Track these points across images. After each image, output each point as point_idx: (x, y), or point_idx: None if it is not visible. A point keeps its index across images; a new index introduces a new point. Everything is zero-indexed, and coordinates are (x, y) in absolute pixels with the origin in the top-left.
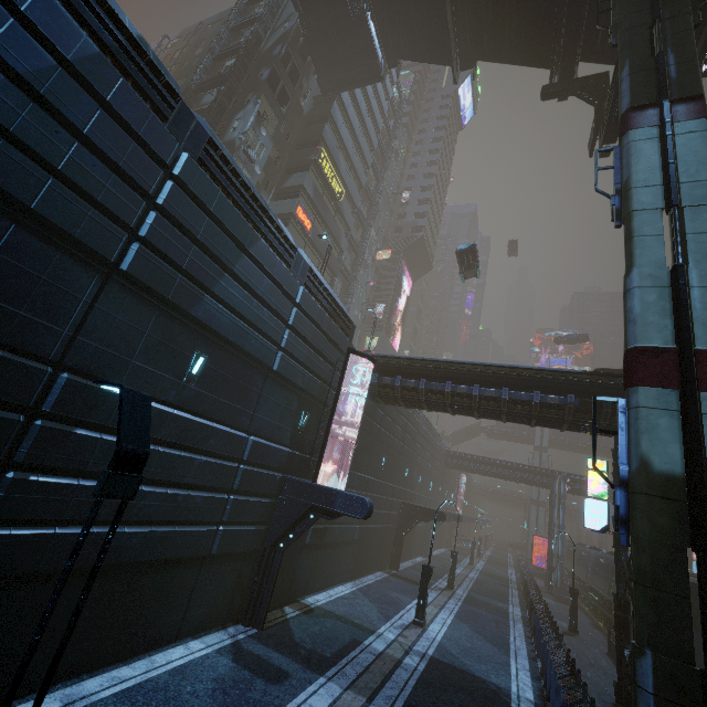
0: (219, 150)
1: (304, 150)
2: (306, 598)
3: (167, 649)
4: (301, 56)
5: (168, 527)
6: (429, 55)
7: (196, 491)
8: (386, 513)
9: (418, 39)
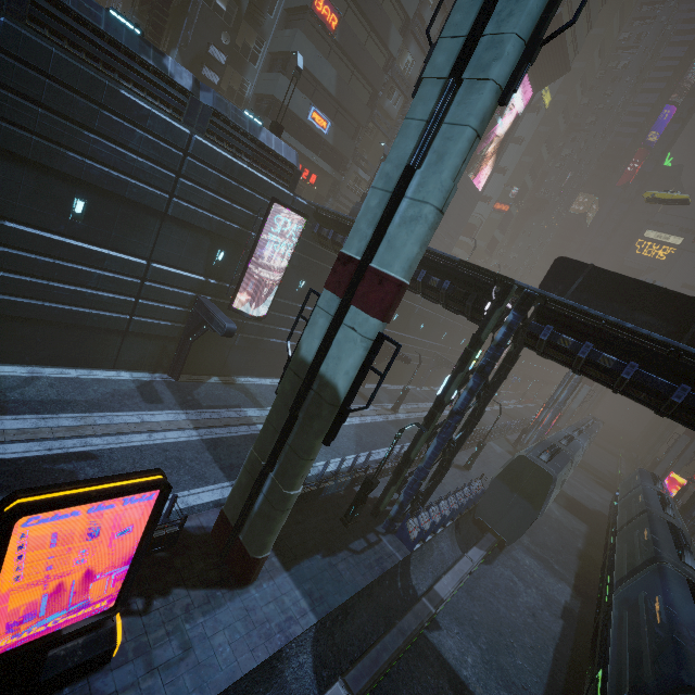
0: None
1: None
2: (241, 377)
3: (106, 370)
4: None
5: (84, 309)
6: None
7: (103, 292)
8: None
9: None
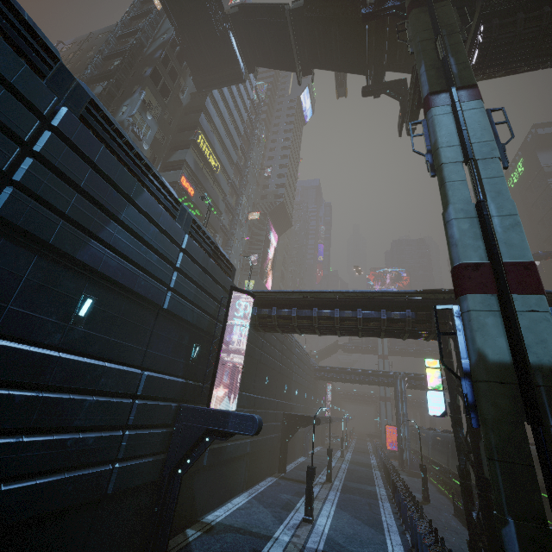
0: (101, 111)
1: (184, 133)
2: (207, 516)
3: None
4: (178, 61)
5: (56, 475)
6: (278, 64)
7: (87, 432)
8: (271, 424)
9: (269, 51)
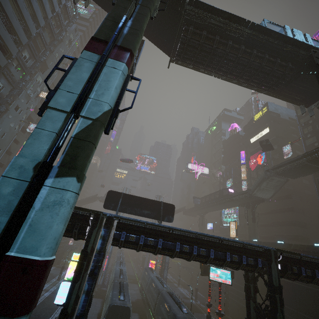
0: None
1: None
2: None
3: None
4: None
5: None
6: None
7: None
8: None
9: None
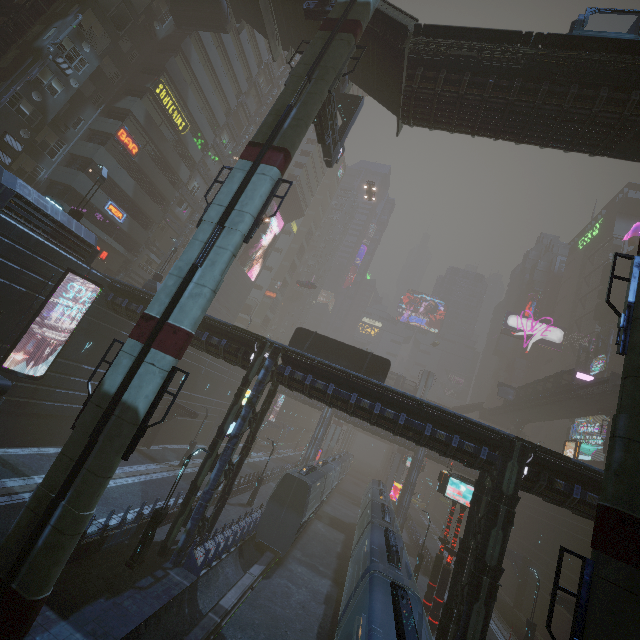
0: None
1: (144, 76)
2: None
3: None
4: None
5: None
6: (258, 25)
7: None
8: None
9: (249, 6)
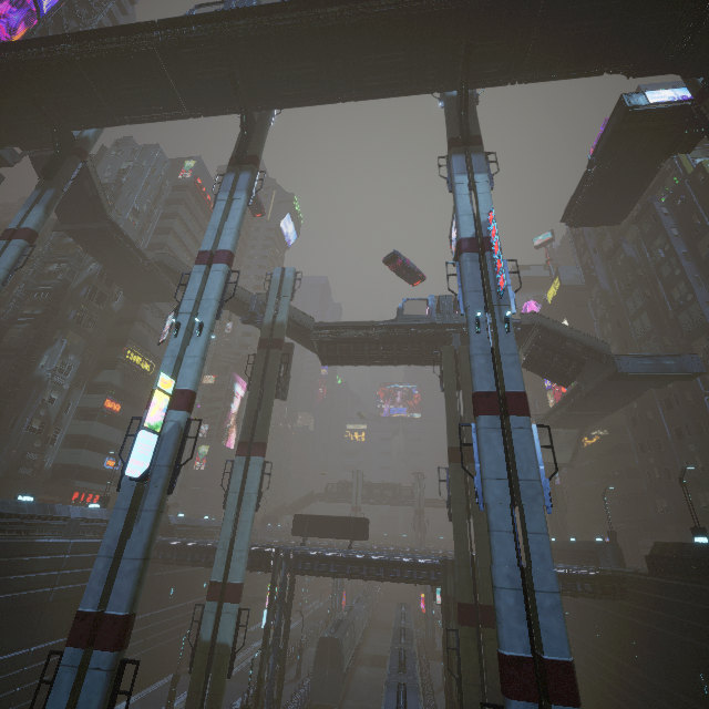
0: (6, 515)
1: (114, 348)
2: None
3: None
4: (108, 283)
5: None
6: None
7: None
8: (177, 627)
9: None
